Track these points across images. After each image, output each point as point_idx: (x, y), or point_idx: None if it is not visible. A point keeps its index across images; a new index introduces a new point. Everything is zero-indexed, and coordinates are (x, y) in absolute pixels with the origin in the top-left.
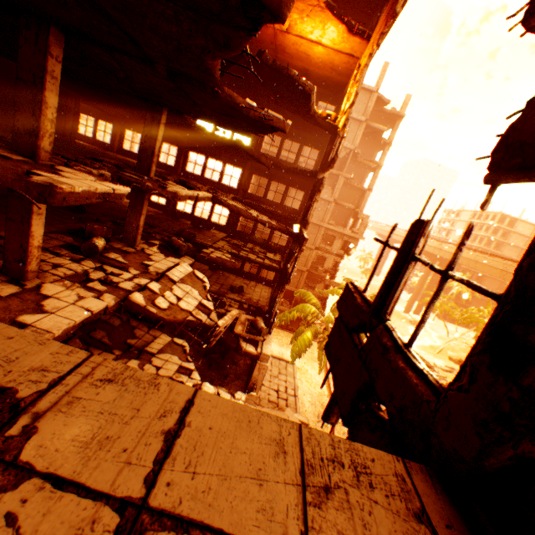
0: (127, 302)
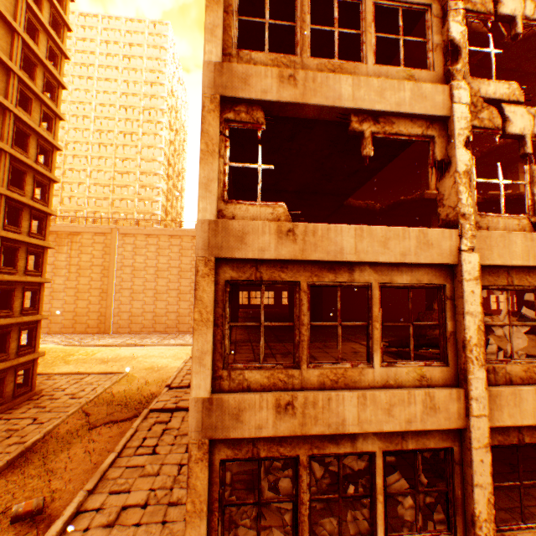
0: (486, 197)
